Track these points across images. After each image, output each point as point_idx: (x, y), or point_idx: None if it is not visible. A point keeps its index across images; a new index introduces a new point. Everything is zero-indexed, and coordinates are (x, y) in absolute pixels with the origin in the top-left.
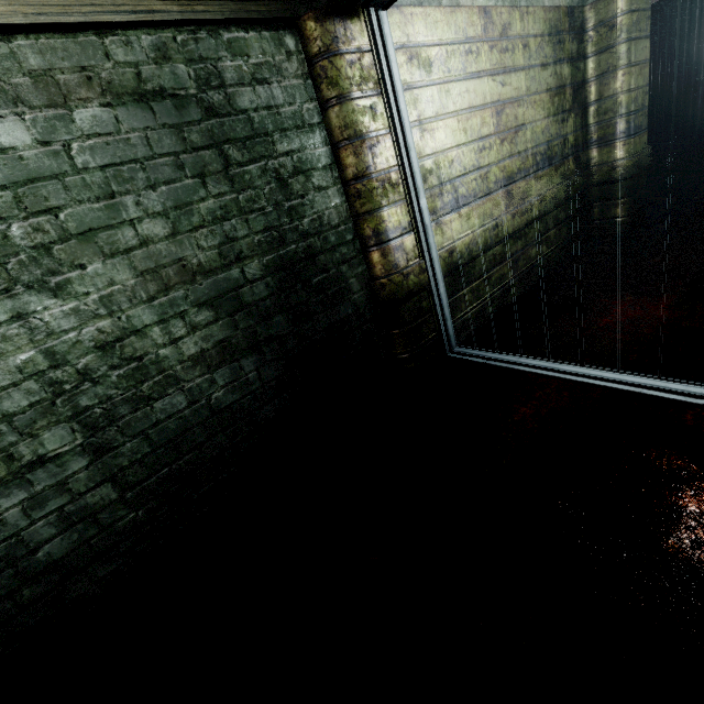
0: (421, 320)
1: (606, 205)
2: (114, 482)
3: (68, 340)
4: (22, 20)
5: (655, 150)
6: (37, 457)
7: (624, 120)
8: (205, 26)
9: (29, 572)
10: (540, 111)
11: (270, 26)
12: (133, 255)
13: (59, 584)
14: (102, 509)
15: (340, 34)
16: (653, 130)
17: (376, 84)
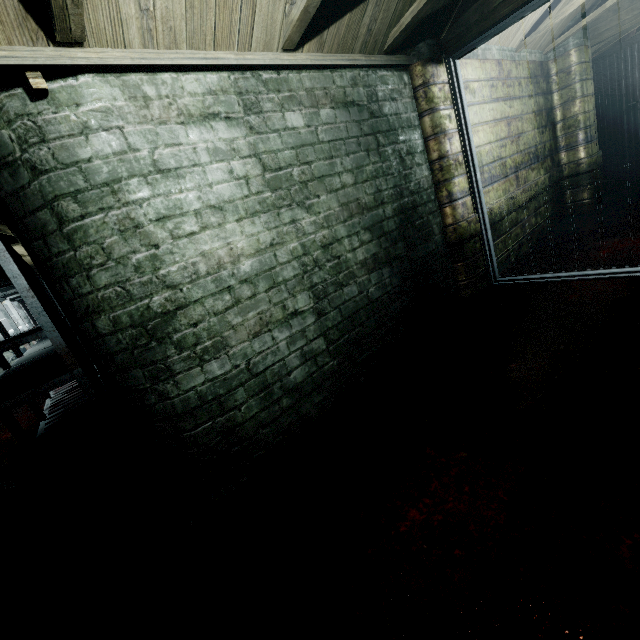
0: (476, 257)
1: (575, 191)
2: (325, 337)
3: (310, 240)
4: (310, 63)
5: (602, 155)
6: (294, 310)
7: (583, 132)
8: (371, 69)
9: (286, 387)
10: (530, 125)
11: (397, 69)
12: (338, 193)
13: (298, 401)
14: (319, 355)
15: (435, 73)
16: (599, 141)
17: (451, 102)
